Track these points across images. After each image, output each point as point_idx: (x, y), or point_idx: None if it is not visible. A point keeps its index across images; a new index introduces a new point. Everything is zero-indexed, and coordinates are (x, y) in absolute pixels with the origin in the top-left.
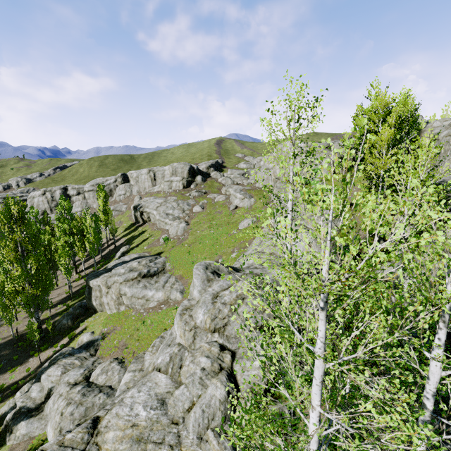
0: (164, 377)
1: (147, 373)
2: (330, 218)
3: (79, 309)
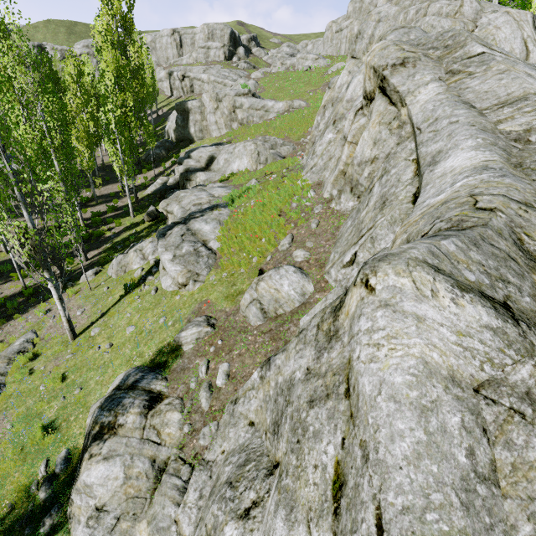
0: None
1: None
2: None
3: (168, 143)
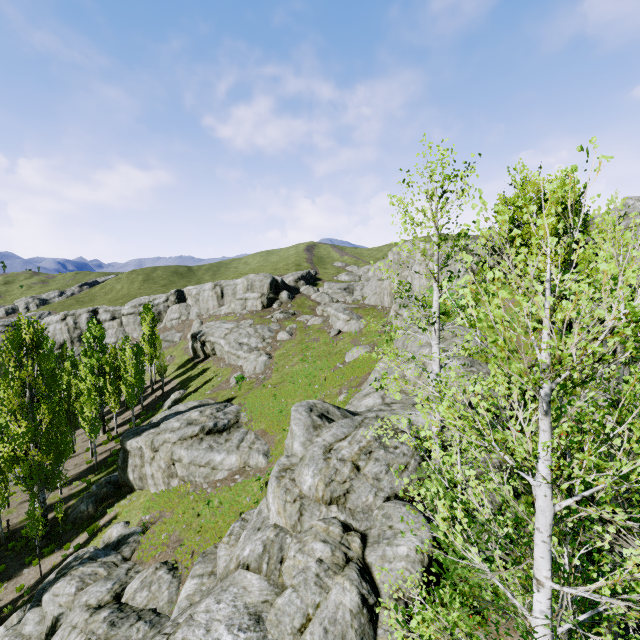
0: (256, 578)
1: (228, 572)
2: (548, 276)
3: (107, 486)
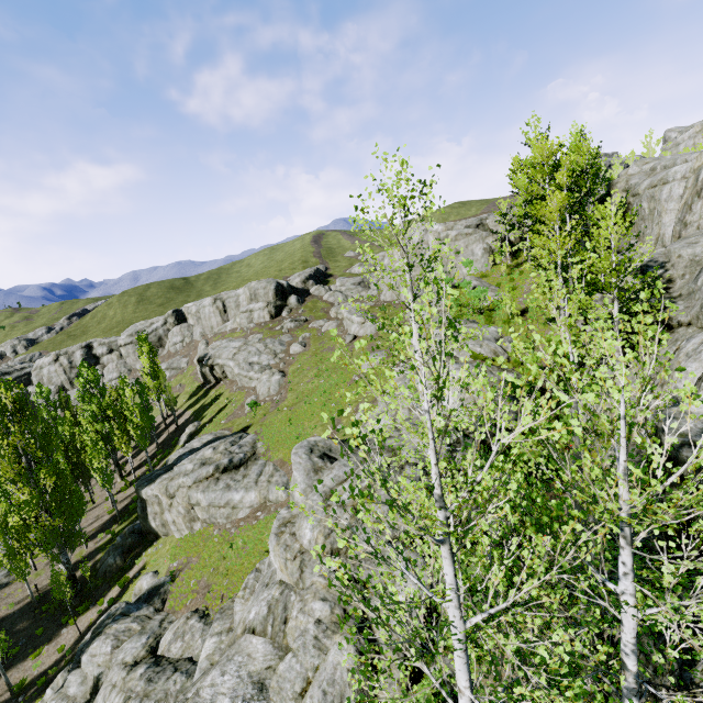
0: (261, 642)
1: (235, 638)
2: (427, 407)
3: (132, 536)
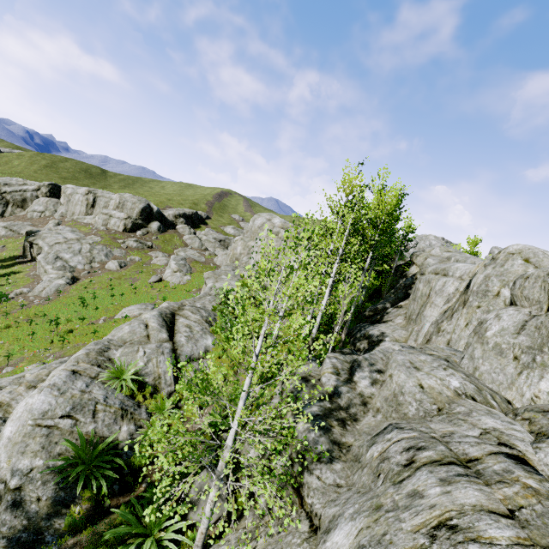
0: None
1: None
2: None
3: None
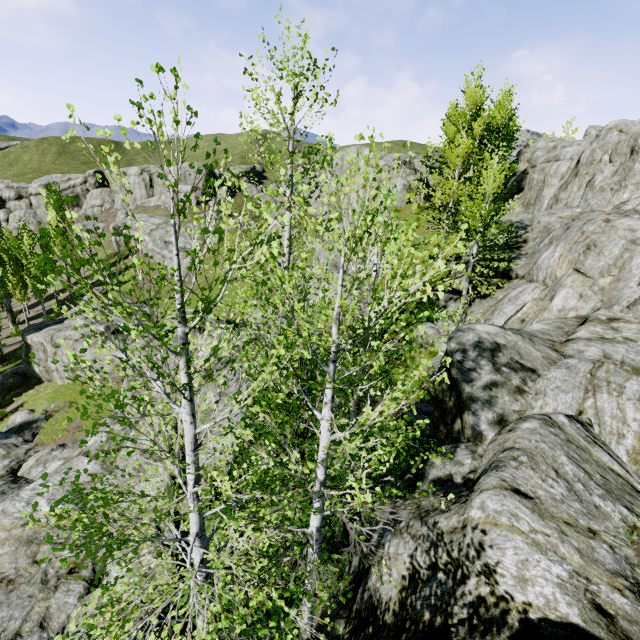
0: (92, 463)
1: (70, 458)
2: (172, 221)
3: (14, 377)
